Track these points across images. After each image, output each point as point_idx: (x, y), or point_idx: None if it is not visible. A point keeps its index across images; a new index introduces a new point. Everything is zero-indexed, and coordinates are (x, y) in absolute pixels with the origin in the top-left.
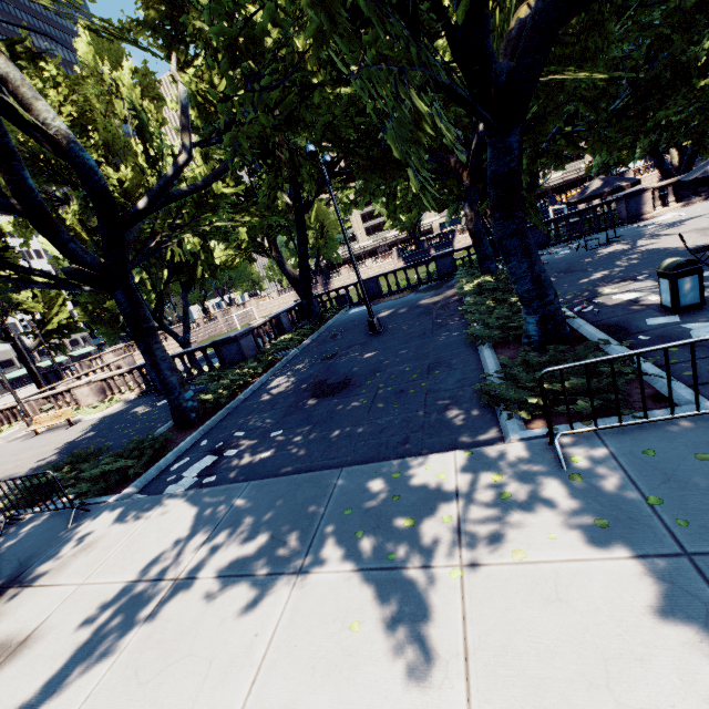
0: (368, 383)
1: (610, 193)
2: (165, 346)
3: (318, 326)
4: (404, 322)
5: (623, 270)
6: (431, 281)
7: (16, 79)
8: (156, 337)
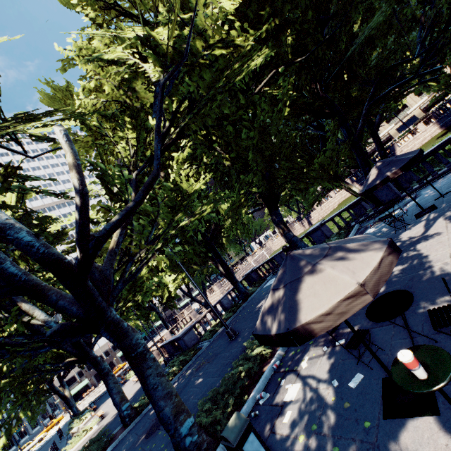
0: (158, 435)
1: (381, 184)
2: (215, 294)
3: (239, 306)
4: (246, 330)
5: None
6: None
7: (27, 309)
8: (109, 376)
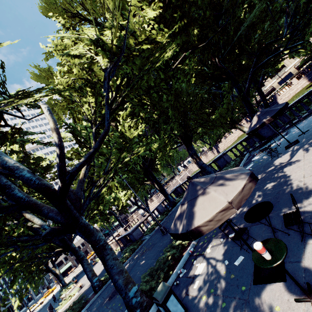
0: (116, 298)
1: (260, 127)
2: (154, 202)
3: (169, 211)
4: None
5: (242, 213)
6: (220, 170)
7: (29, 217)
8: (84, 260)
